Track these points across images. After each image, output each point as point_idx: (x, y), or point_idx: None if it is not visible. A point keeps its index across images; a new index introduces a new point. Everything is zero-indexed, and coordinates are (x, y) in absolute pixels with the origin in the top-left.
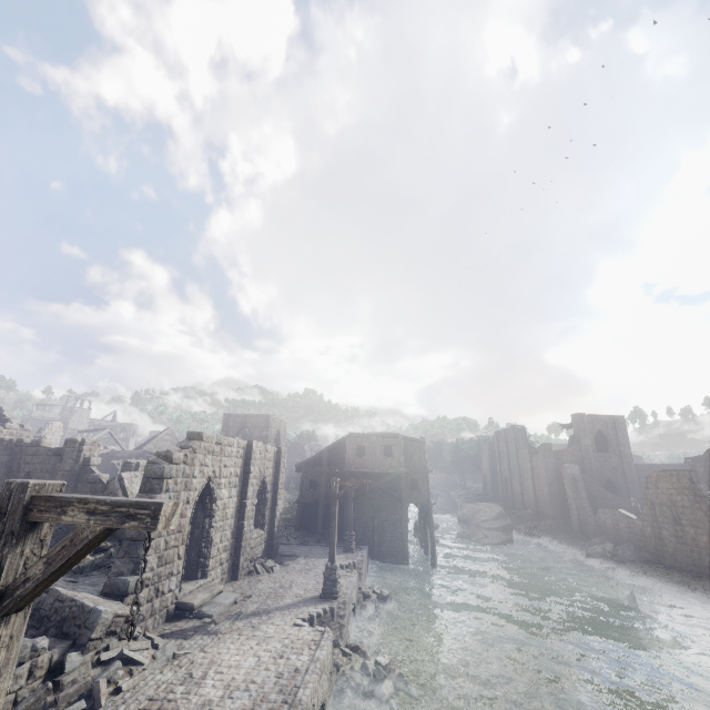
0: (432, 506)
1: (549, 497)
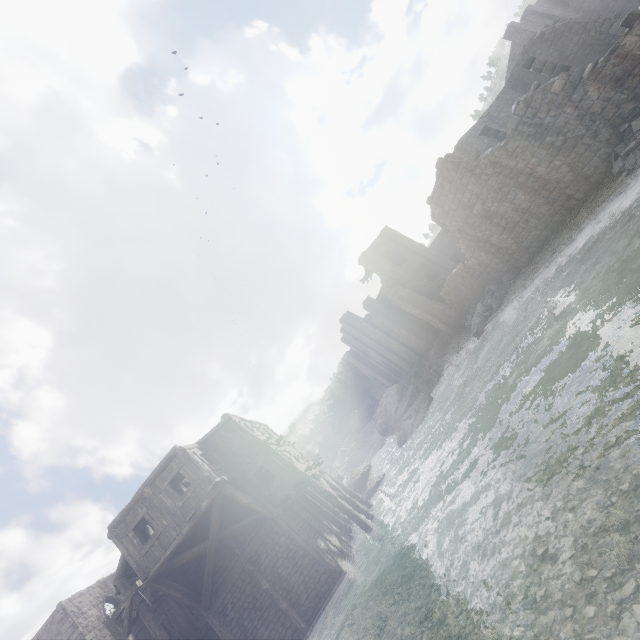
0: (305, 475)
1: (411, 334)
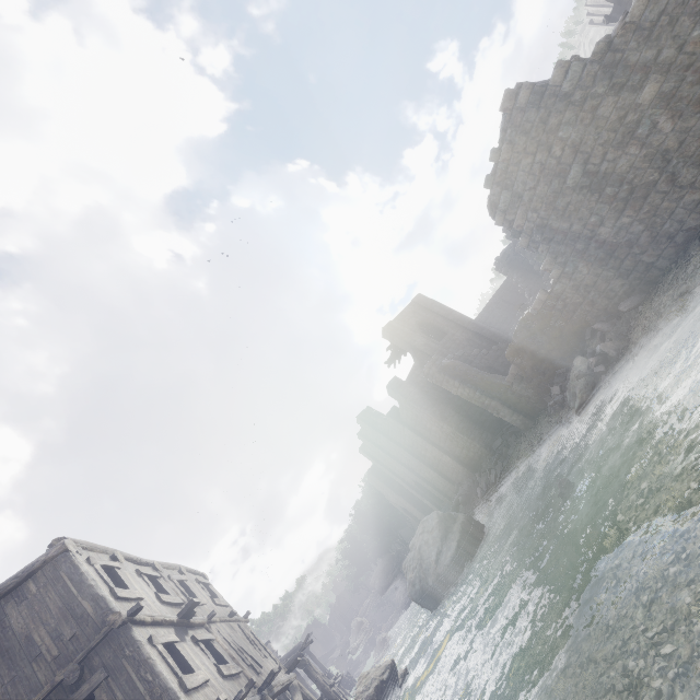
0: None
1: (458, 431)
